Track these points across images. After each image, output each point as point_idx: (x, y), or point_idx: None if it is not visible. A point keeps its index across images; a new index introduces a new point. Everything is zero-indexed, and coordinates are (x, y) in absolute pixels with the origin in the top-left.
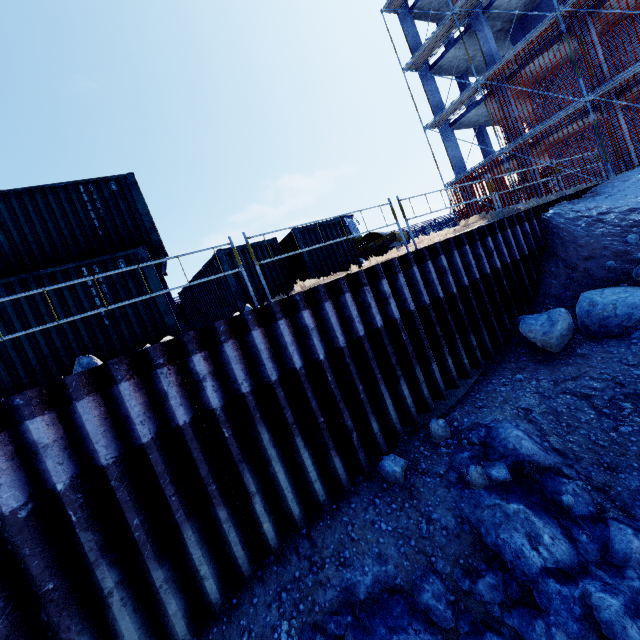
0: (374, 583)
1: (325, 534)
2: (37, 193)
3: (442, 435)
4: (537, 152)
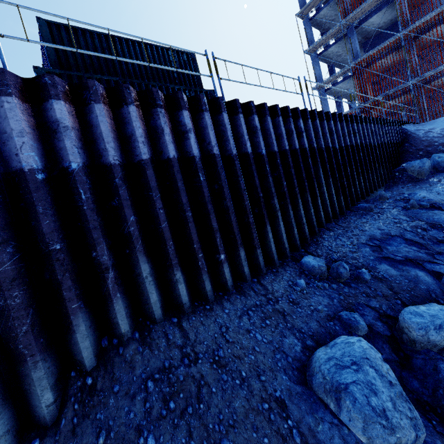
0: (382, 234)
1: (345, 224)
2: (148, 47)
3: (386, 197)
4: (379, 109)
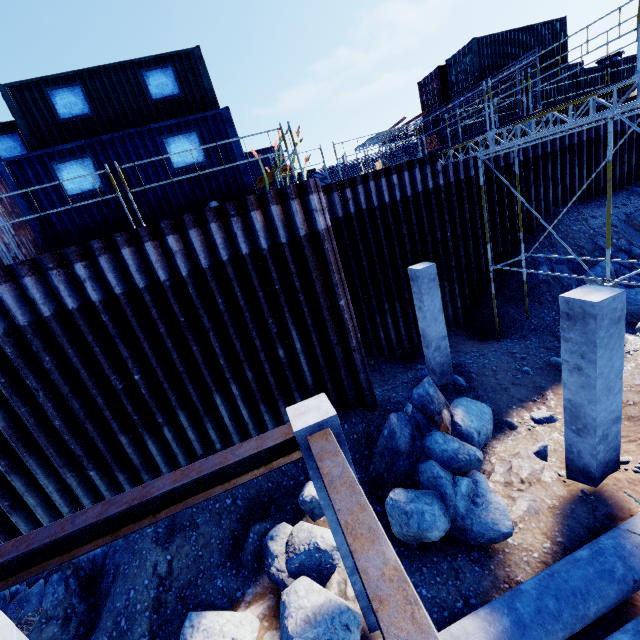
0: None
1: None
2: (531, 29)
3: None
4: None
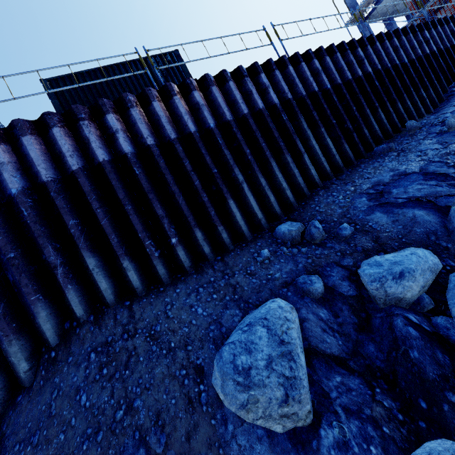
0: (392, 176)
1: (349, 176)
2: (131, 64)
3: (416, 126)
4: (444, 9)
